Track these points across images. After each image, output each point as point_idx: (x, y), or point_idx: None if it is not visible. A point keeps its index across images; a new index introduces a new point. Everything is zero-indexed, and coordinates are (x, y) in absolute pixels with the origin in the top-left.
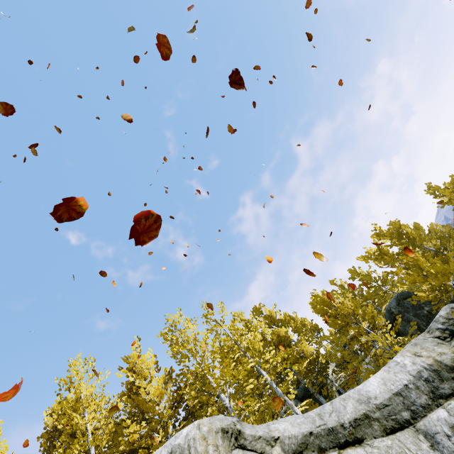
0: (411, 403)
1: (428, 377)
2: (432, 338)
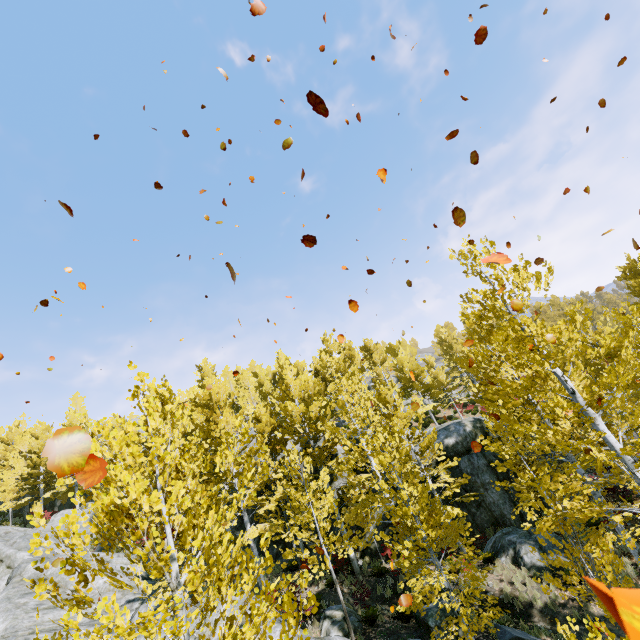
0: None
1: None
2: None
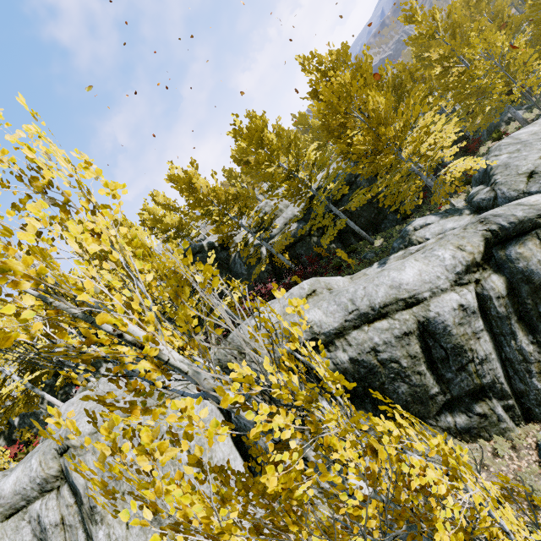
0: (27, 497)
1: (39, 482)
2: (54, 450)
